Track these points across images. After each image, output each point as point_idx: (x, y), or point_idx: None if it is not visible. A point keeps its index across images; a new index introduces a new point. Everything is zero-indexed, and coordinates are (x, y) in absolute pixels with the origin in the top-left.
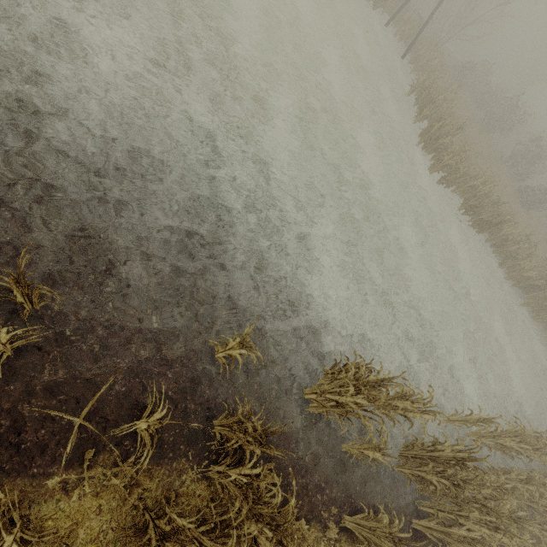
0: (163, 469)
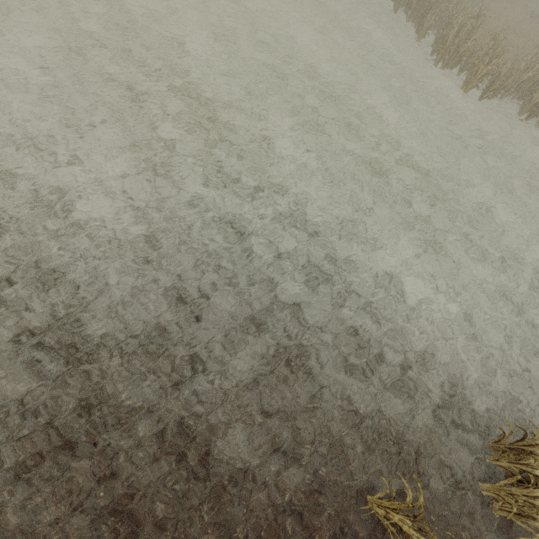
0: None
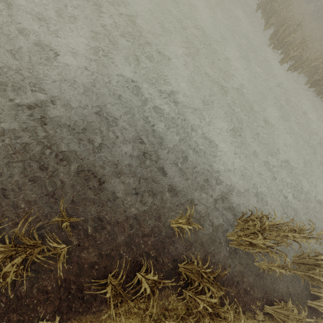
0: (157, 297)
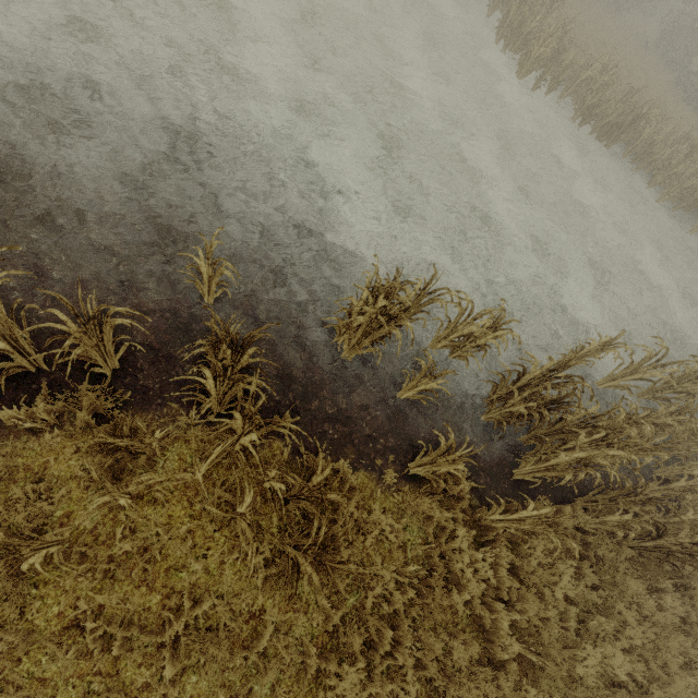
0: (151, 415)
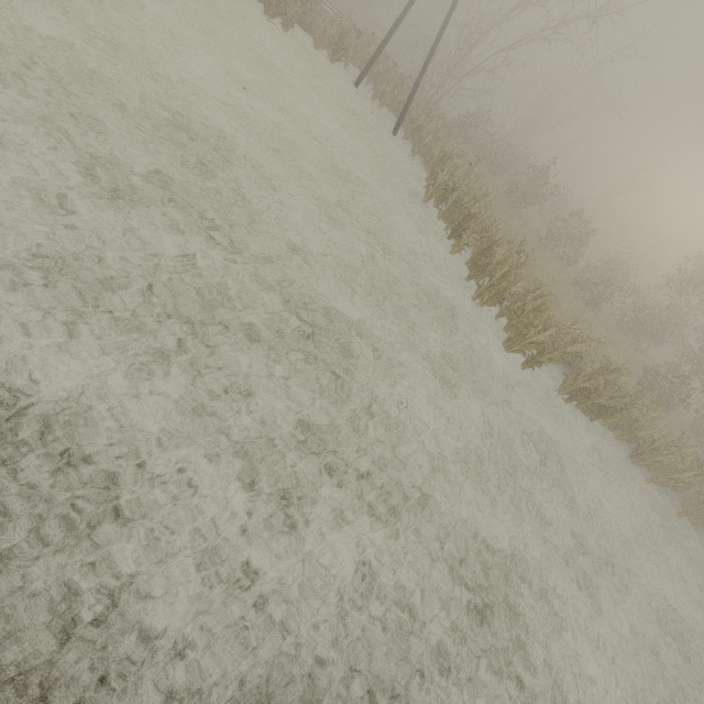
0: None
